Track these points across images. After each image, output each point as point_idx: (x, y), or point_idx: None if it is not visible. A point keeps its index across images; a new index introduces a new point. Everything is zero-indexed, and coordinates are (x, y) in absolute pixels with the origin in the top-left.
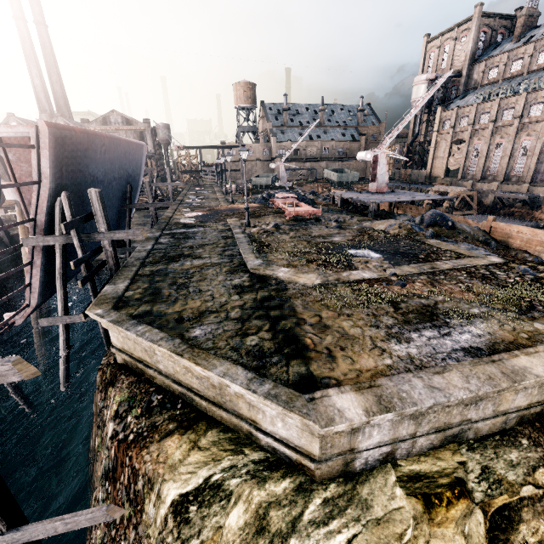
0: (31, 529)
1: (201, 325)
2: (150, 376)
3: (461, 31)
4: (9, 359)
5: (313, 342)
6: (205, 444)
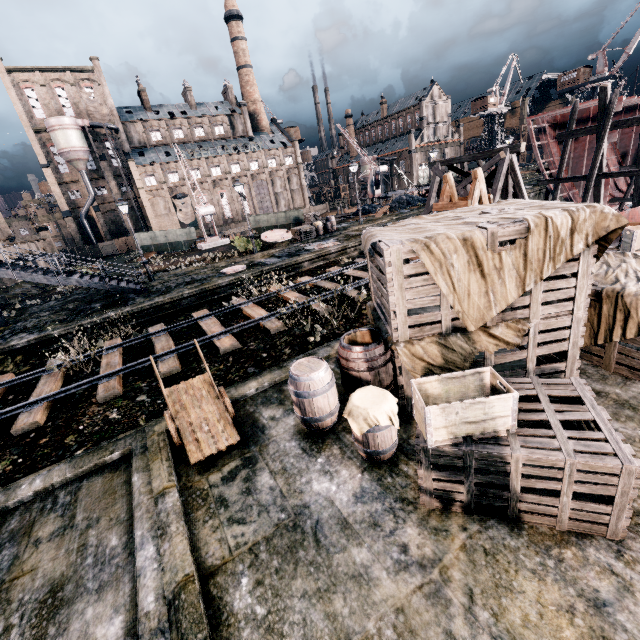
0: None
1: None
2: None
3: (80, 79)
4: None
5: None
6: None
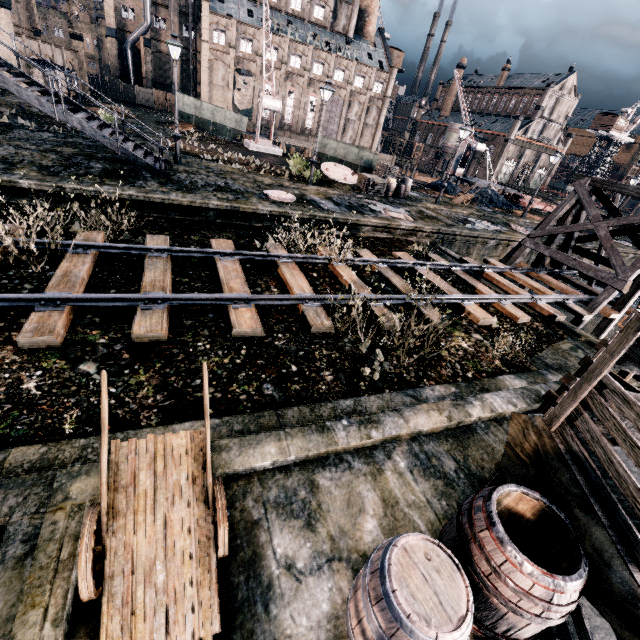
0: None
1: None
2: None
3: None
4: None
5: None
6: None
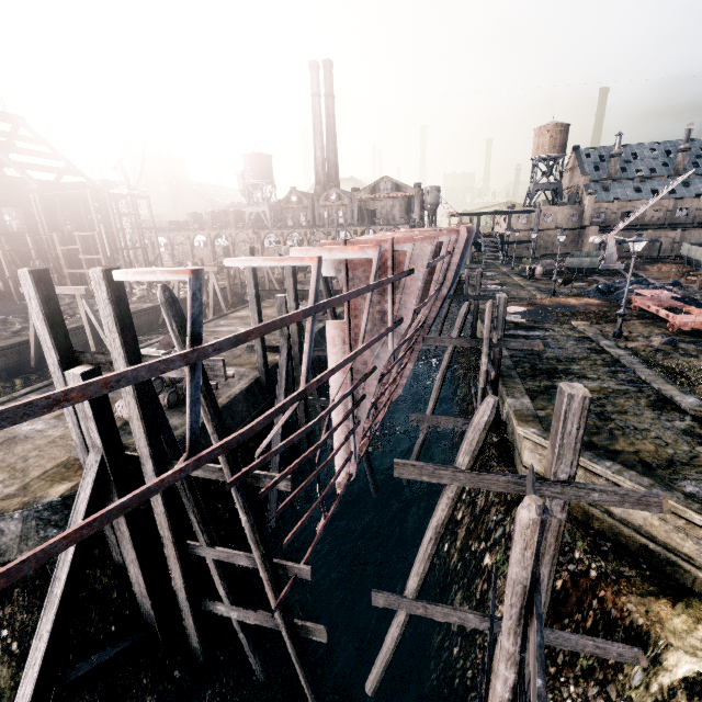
0: (566, 636)
1: (685, 479)
2: (582, 513)
3: None
4: (657, 493)
5: None
6: None
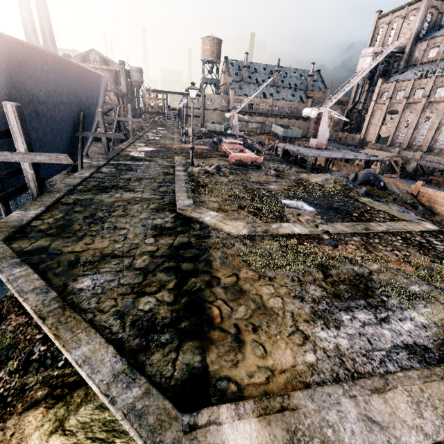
0: None
1: (94, 274)
2: None
3: (410, 10)
4: None
5: (220, 315)
6: (72, 426)
